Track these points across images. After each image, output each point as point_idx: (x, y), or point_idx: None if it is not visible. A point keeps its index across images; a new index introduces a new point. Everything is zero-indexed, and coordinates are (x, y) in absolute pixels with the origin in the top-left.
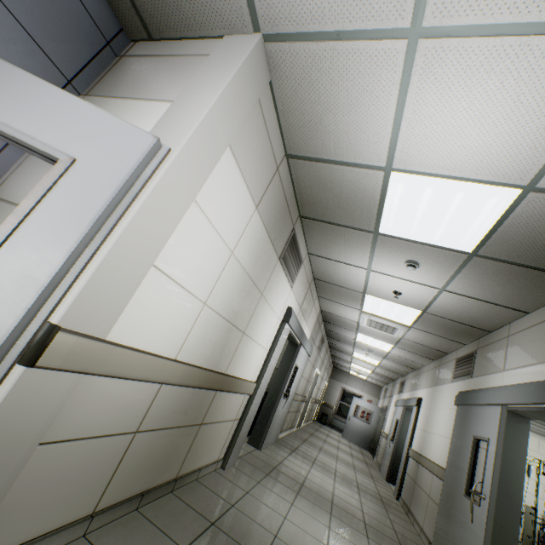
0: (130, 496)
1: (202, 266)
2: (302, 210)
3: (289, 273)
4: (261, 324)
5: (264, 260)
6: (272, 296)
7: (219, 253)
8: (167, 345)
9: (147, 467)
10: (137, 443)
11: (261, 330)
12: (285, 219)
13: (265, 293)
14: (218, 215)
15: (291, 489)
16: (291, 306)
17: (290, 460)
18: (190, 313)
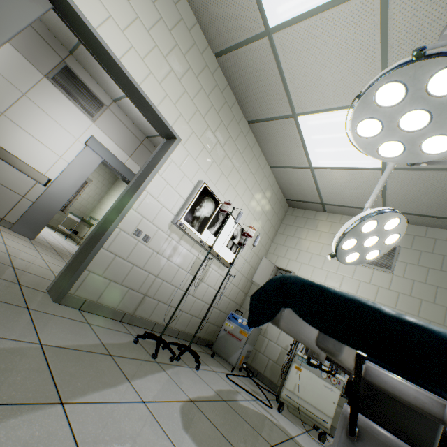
0: None
1: None
2: (64, 45)
3: (79, 103)
4: (39, 126)
5: (14, 64)
6: (49, 108)
7: None
8: None
9: None
10: None
11: (40, 131)
12: (41, 45)
13: (31, 97)
14: None
15: (66, 262)
16: (104, 142)
17: None
18: None
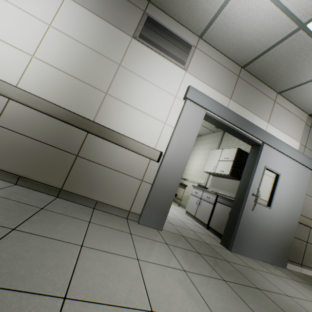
0: (8, 172)
1: (17, 31)
2: None
3: (168, 54)
4: (138, 94)
5: (104, 36)
6: (143, 71)
7: (33, 24)
8: (3, 75)
9: (18, 158)
10: (0, 133)
11: (140, 100)
12: (122, 5)
13: (125, 65)
14: (20, 1)
15: (217, 273)
16: (201, 90)
17: (284, 280)
18: (19, 60)
